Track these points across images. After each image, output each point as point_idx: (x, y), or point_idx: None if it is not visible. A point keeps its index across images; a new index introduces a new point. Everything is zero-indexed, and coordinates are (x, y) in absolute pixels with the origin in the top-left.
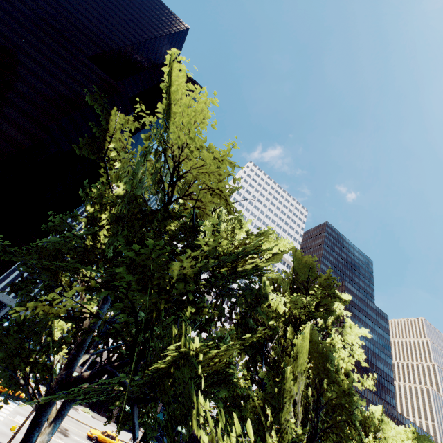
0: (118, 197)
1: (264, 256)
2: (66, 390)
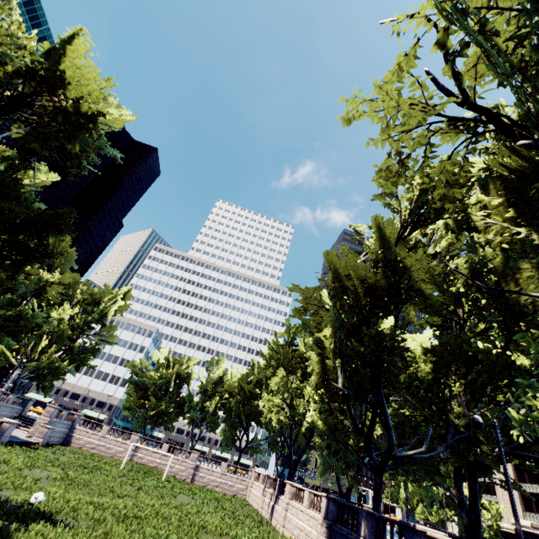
0: None
1: None
2: None
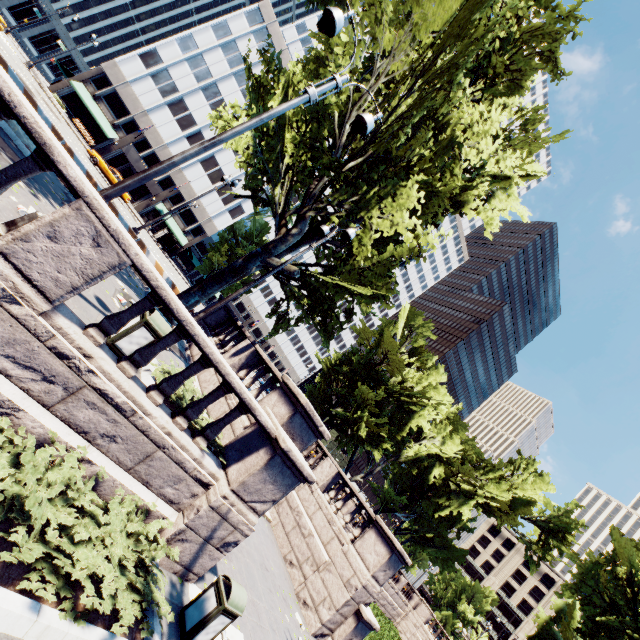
0: None
1: None
2: None
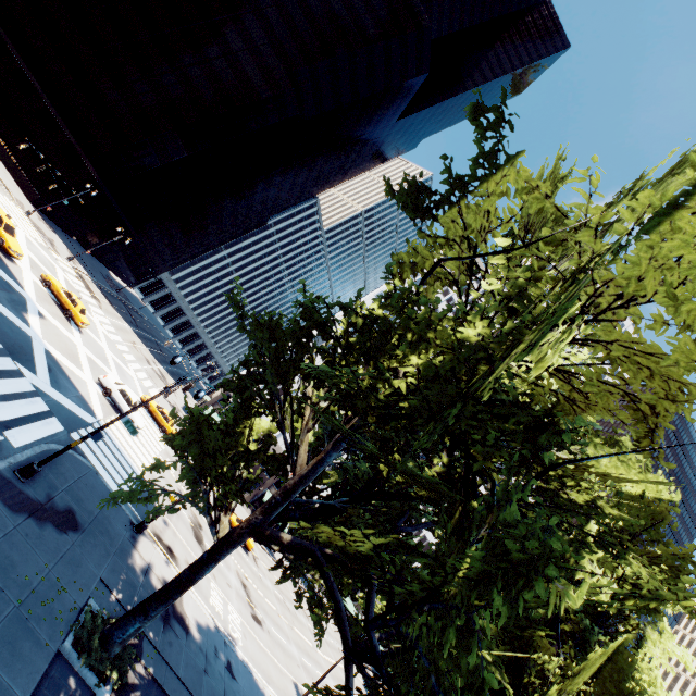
0: (461, 347)
1: (607, 488)
2: (255, 538)
